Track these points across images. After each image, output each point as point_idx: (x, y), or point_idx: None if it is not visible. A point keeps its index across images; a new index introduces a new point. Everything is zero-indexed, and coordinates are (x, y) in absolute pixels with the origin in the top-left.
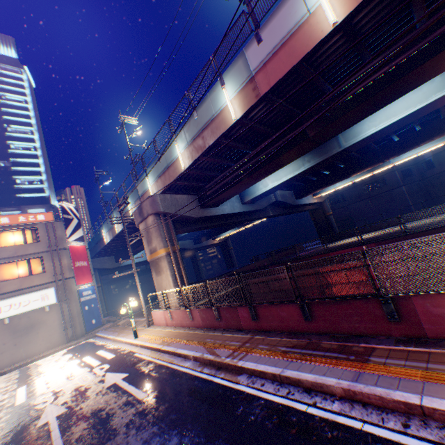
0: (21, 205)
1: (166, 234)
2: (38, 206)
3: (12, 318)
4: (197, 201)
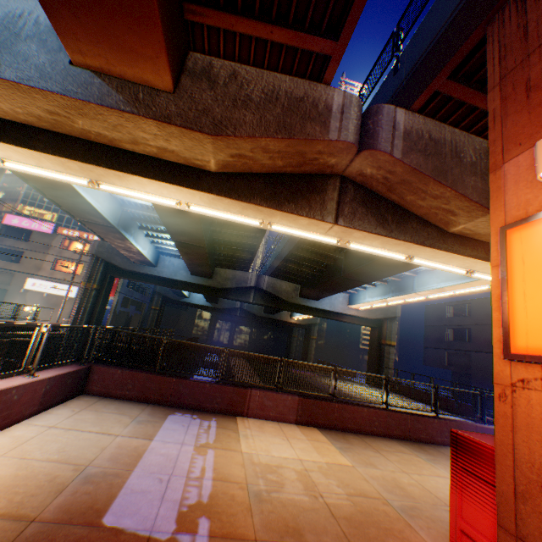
0: None
1: (89, 272)
2: None
3: (50, 295)
4: None
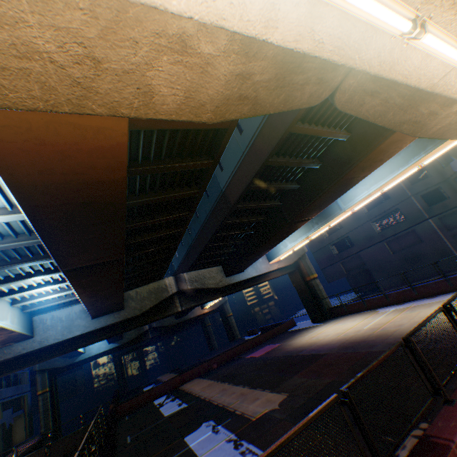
0: None
1: None
2: None
3: None
4: None
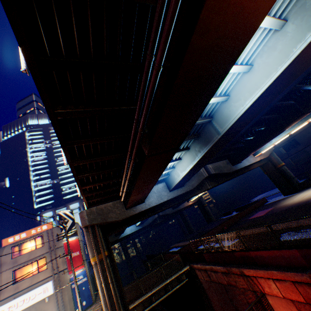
0: (66, 203)
1: (93, 244)
2: (75, 202)
3: (25, 310)
4: (122, 203)
